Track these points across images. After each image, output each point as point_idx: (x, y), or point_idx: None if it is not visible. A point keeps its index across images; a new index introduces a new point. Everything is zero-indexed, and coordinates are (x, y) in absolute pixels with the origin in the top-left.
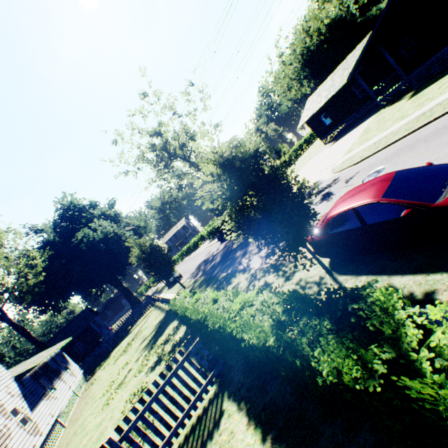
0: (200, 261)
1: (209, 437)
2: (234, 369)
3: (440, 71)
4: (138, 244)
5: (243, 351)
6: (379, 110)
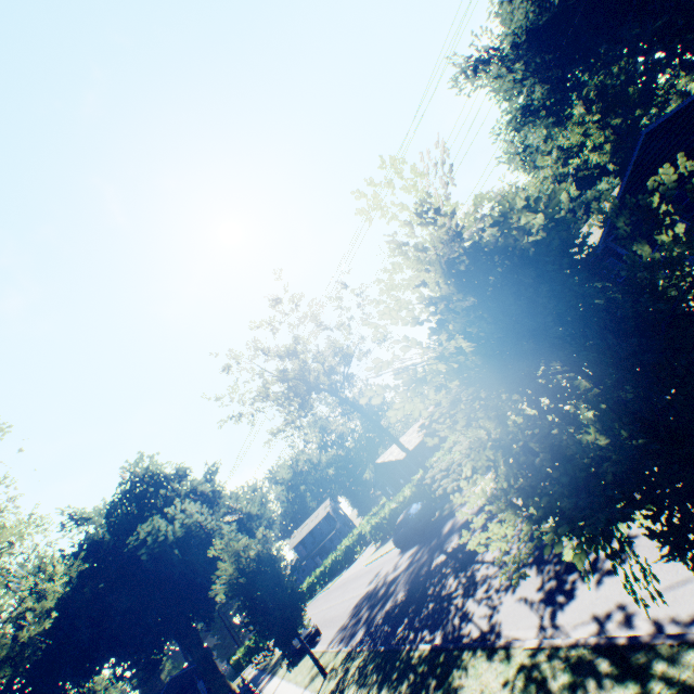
0: (359, 595)
1: None
2: None
3: None
4: (233, 552)
5: None
6: None
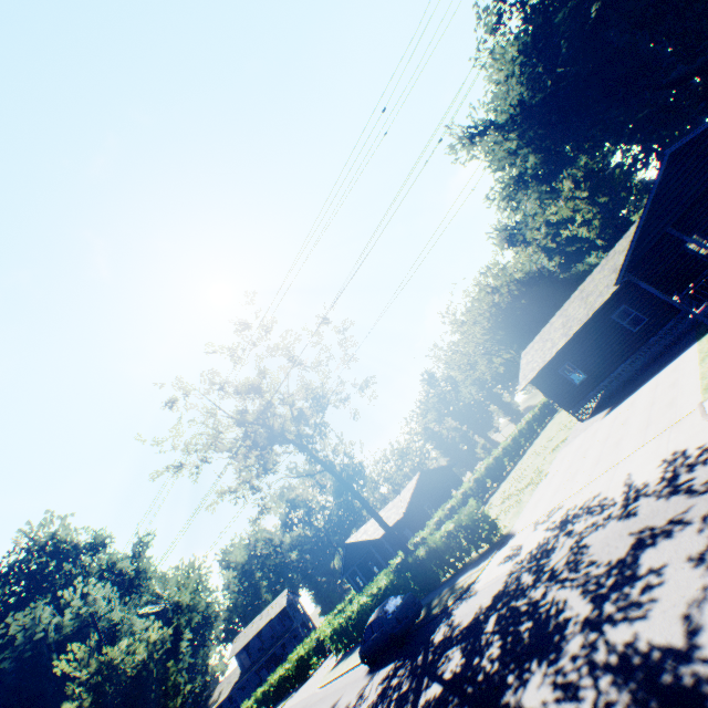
0: None
1: None
2: None
3: None
4: (98, 666)
5: None
6: (699, 336)
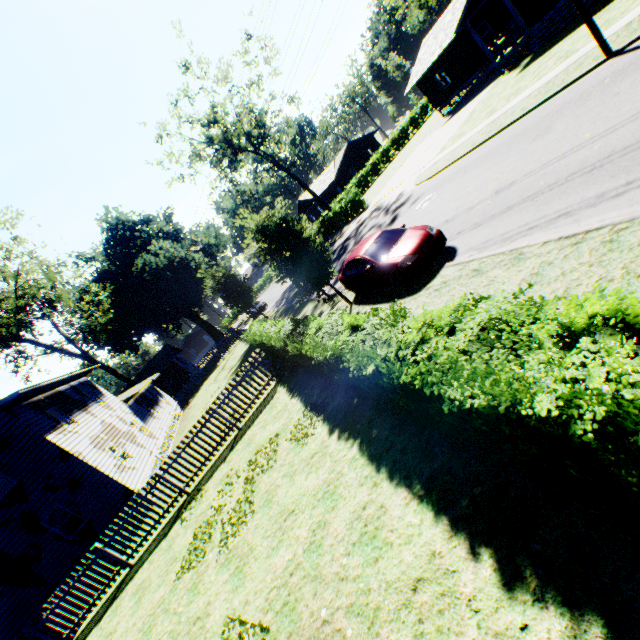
0: (286, 287)
1: (268, 403)
2: (287, 371)
3: (562, 29)
4: (210, 275)
5: (288, 358)
6: (500, 75)
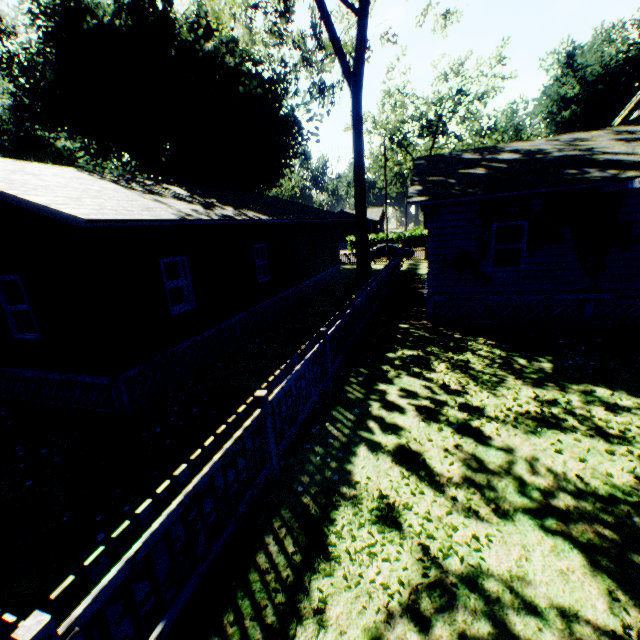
0: None
1: None
2: None
3: None
4: None
5: None
6: None
